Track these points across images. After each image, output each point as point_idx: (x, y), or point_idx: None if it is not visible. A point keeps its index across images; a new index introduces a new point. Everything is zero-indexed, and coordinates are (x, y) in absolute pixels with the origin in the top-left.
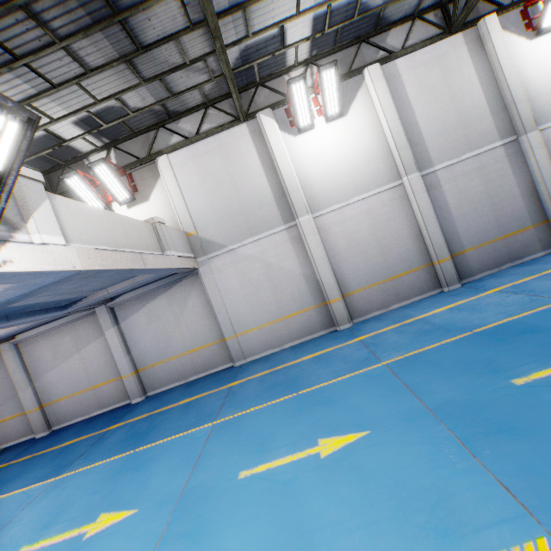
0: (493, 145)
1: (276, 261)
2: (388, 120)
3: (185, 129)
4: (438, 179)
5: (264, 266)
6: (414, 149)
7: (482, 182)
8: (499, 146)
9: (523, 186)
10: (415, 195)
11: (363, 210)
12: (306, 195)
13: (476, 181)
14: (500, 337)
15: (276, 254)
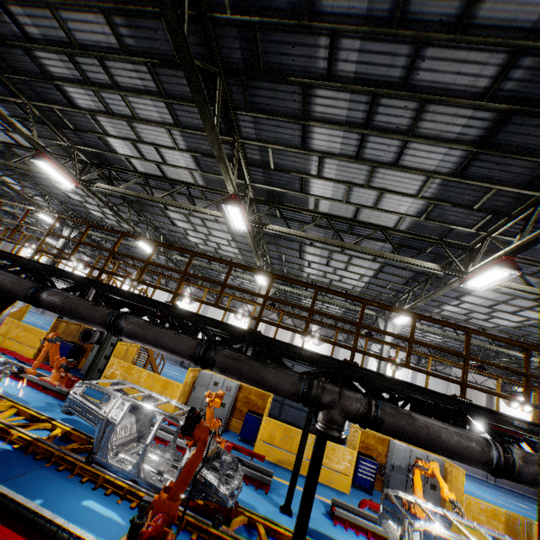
0: None
1: None
2: None
3: None
4: None
5: None
6: None
7: None
8: None
9: None
10: None
11: None
12: None
13: None
14: None
15: None
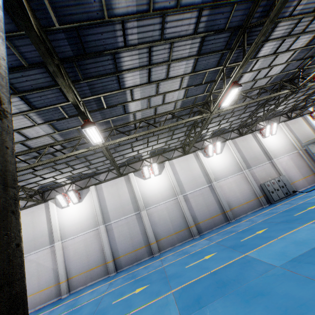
0: (132, 214)
1: (43, 262)
2: (95, 205)
3: (20, 204)
4: (112, 226)
5: (37, 264)
6: (104, 215)
7: (128, 228)
8: (134, 215)
9: (142, 230)
10: (101, 234)
11: (83, 239)
12: (61, 232)
13: (125, 227)
14: (70, 312)
15: (43, 259)
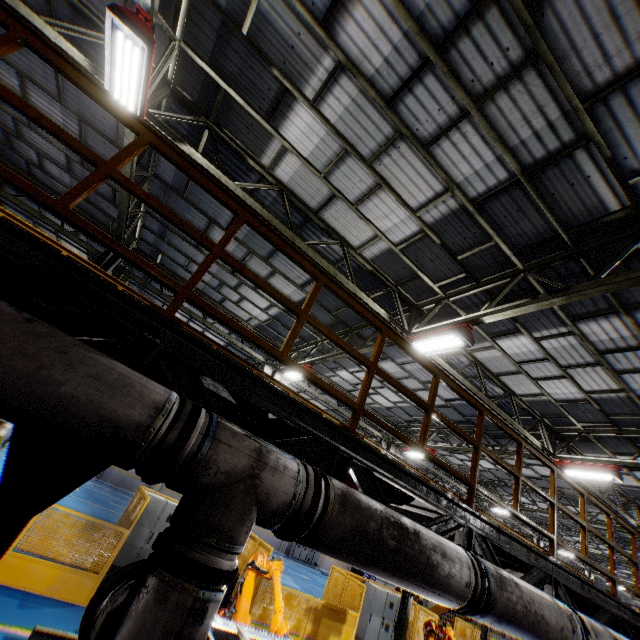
0: None
1: None
2: None
3: None
4: None
5: None
6: None
7: None
8: None
9: None
10: None
11: None
12: None
13: None
14: None
15: None
